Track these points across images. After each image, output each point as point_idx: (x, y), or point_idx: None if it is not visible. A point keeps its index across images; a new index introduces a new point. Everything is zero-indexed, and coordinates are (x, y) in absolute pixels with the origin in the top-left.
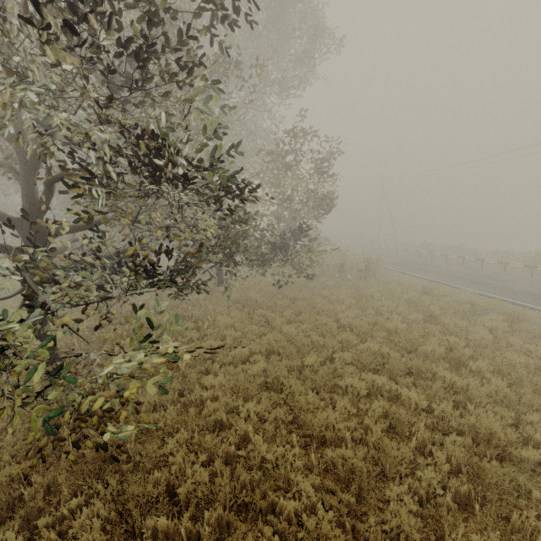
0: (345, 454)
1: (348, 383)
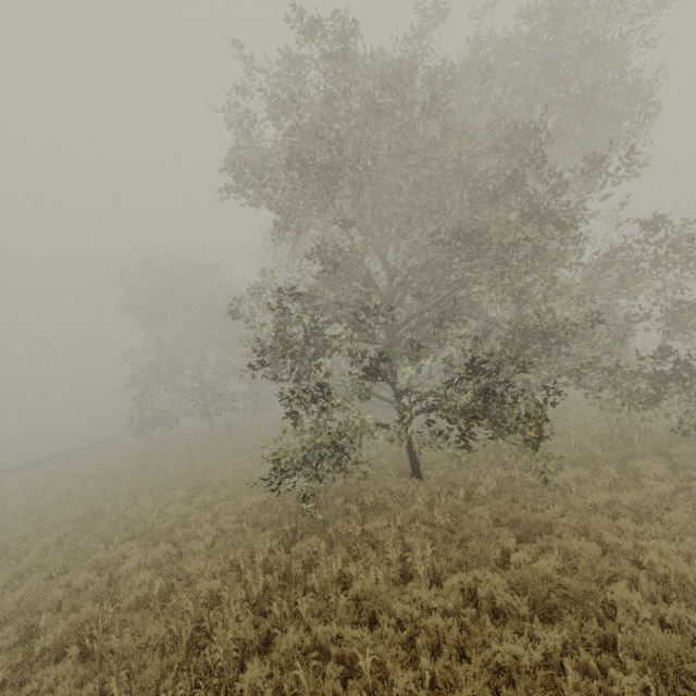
0: None
1: None
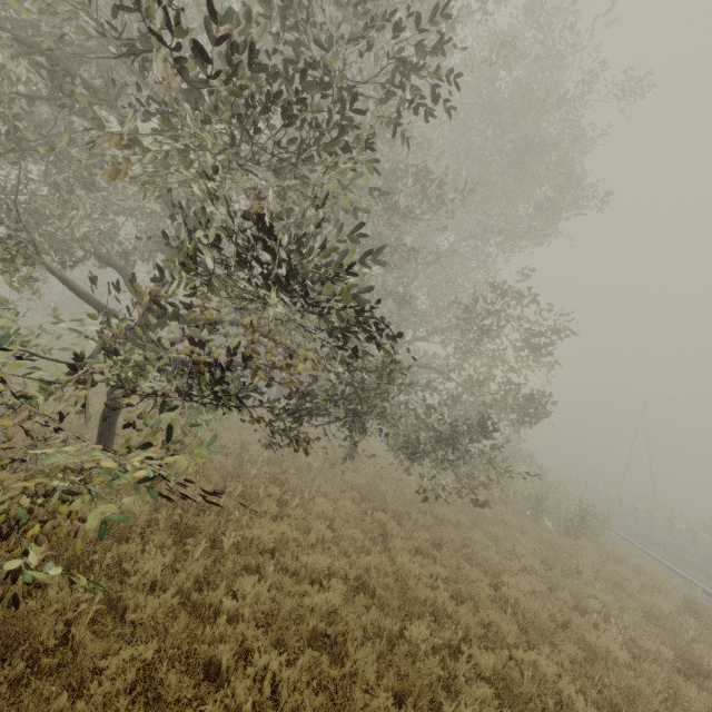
0: None
1: None
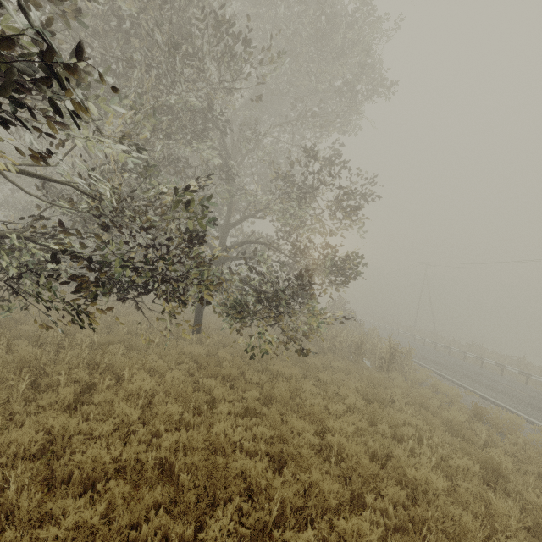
0: None
1: None
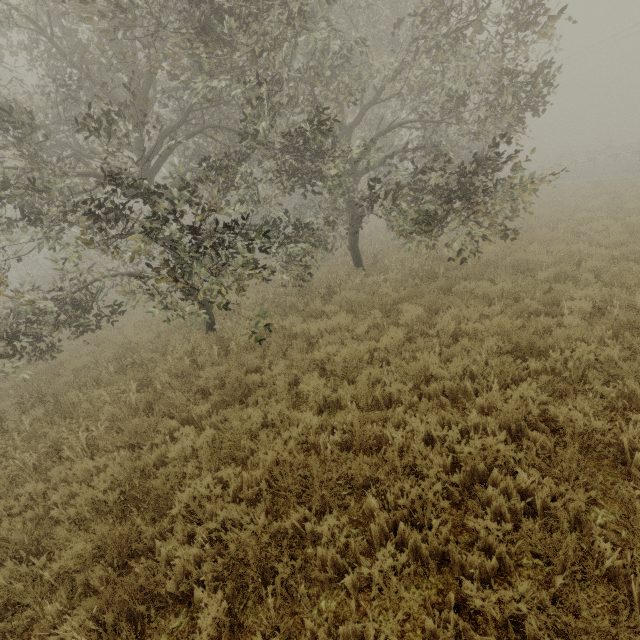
0: (617, 238)
1: (587, 228)
